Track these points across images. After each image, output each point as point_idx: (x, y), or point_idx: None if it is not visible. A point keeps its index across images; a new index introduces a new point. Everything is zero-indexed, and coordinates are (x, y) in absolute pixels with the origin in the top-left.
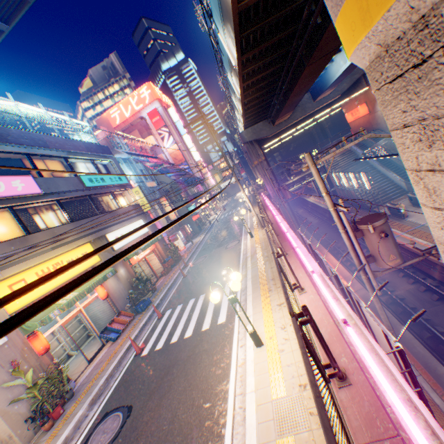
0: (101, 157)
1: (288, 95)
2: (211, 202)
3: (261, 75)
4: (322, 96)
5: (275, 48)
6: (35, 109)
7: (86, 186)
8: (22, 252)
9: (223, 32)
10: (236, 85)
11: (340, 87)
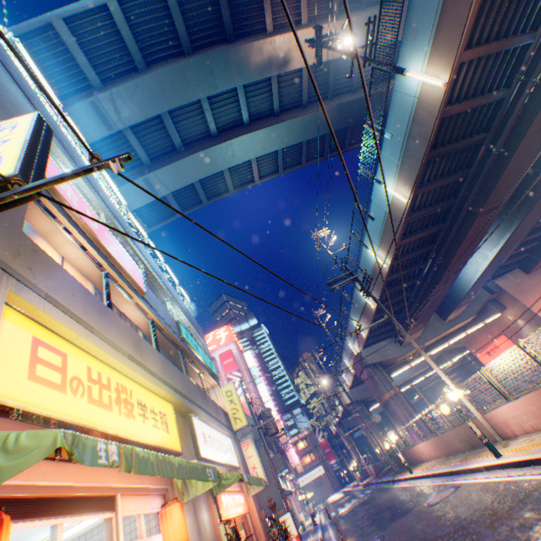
0: (196, 330)
1: (439, 273)
2: (296, 495)
3: (418, 236)
4: (454, 312)
5: (438, 200)
6: (157, 253)
7: (182, 334)
8: (91, 315)
9: (393, 174)
10: (385, 250)
11: (469, 308)
